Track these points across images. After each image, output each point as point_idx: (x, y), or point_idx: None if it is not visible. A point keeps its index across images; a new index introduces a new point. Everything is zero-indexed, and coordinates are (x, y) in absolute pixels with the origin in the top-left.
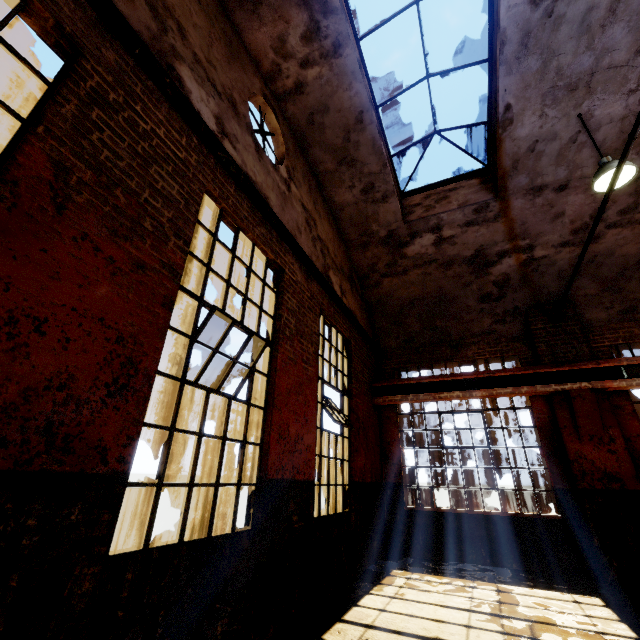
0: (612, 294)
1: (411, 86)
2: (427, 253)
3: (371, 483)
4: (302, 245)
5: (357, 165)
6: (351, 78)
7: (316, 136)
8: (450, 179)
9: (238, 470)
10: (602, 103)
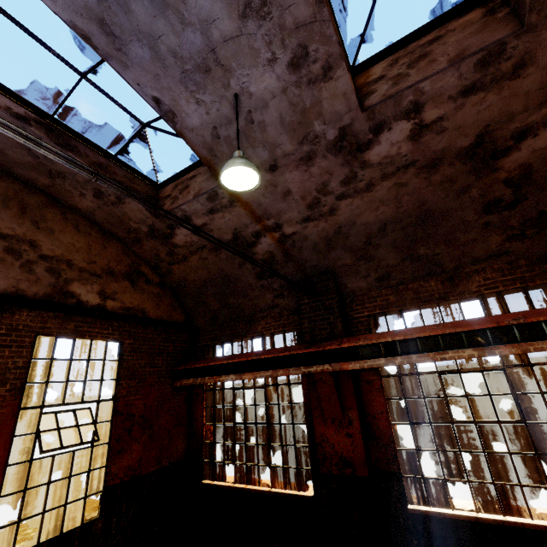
0: (366, 262)
1: (72, 89)
2: (194, 241)
3: (157, 470)
4: None
5: (68, 176)
6: None
7: (3, 158)
8: (192, 165)
9: None
10: (250, 78)
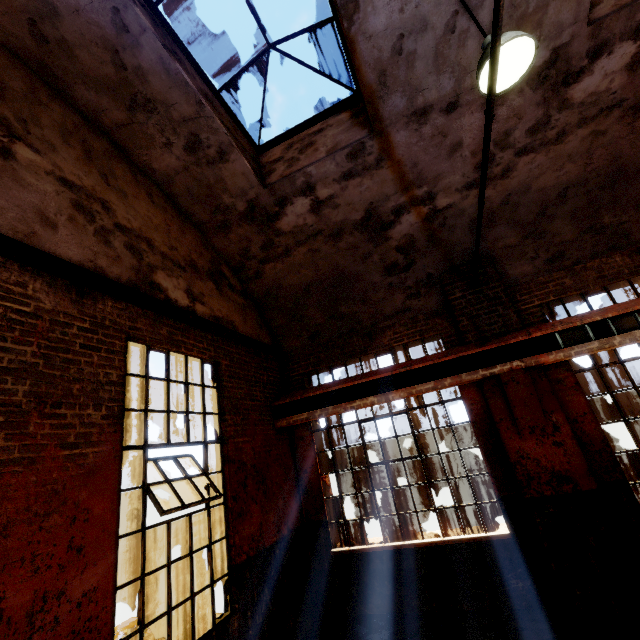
0: (535, 240)
1: None
2: (307, 224)
3: (278, 541)
4: (60, 246)
5: (159, 108)
6: None
7: (67, 65)
8: (314, 118)
9: None
10: None
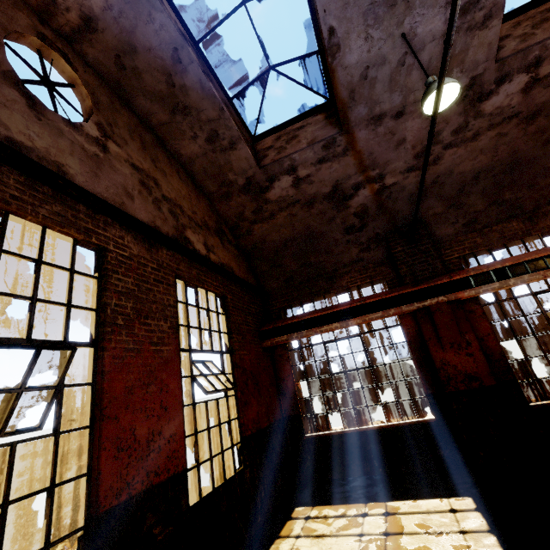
0: (456, 210)
1: (228, 15)
2: (289, 195)
3: (268, 426)
4: (137, 212)
5: (192, 112)
6: (148, 6)
7: (134, 83)
8: (297, 117)
9: (45, 528)
10: (423, 19)
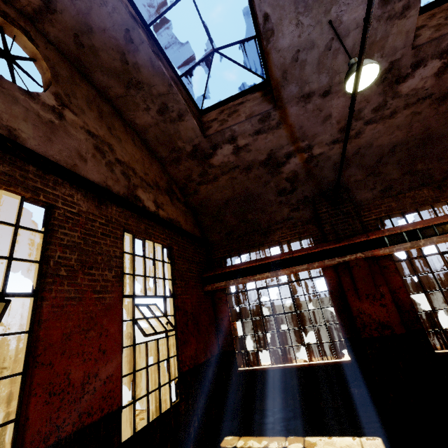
0: (374, 178)
1: (176, 1)
2: (230, 161)
3: (205, 361)
4: (89, 173)
5: (145, 87)
6: None
7: (92, 60)
8: (238, 94)
9: None
10: (348, 8)
